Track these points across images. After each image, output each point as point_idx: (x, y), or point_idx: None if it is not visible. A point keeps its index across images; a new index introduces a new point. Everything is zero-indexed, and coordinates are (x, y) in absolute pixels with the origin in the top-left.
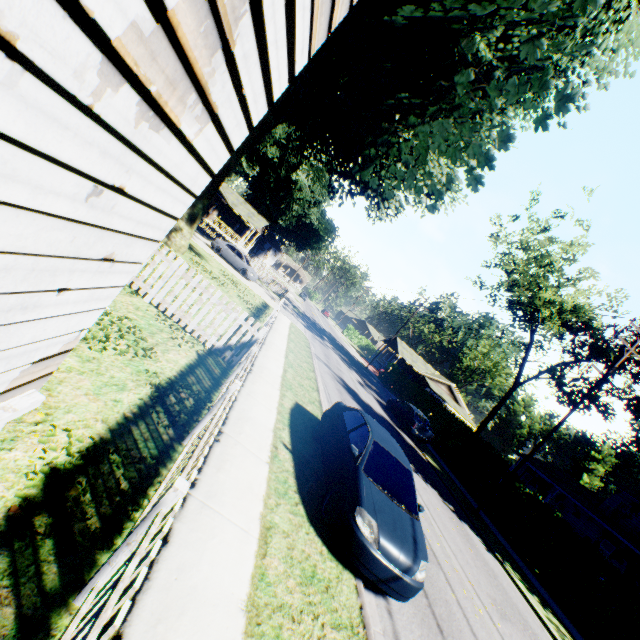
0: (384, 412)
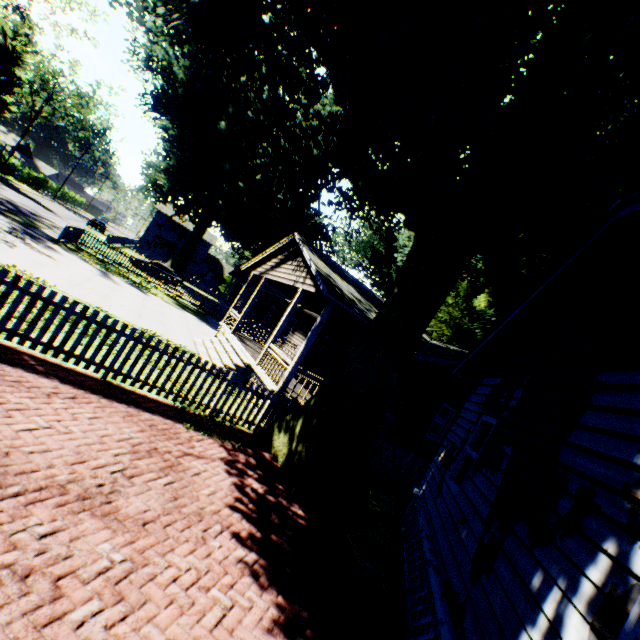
0: (1, 185)
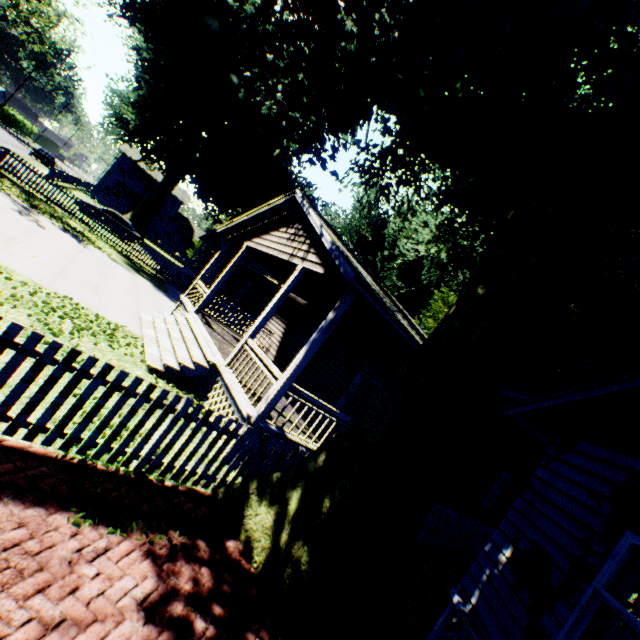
0: None
